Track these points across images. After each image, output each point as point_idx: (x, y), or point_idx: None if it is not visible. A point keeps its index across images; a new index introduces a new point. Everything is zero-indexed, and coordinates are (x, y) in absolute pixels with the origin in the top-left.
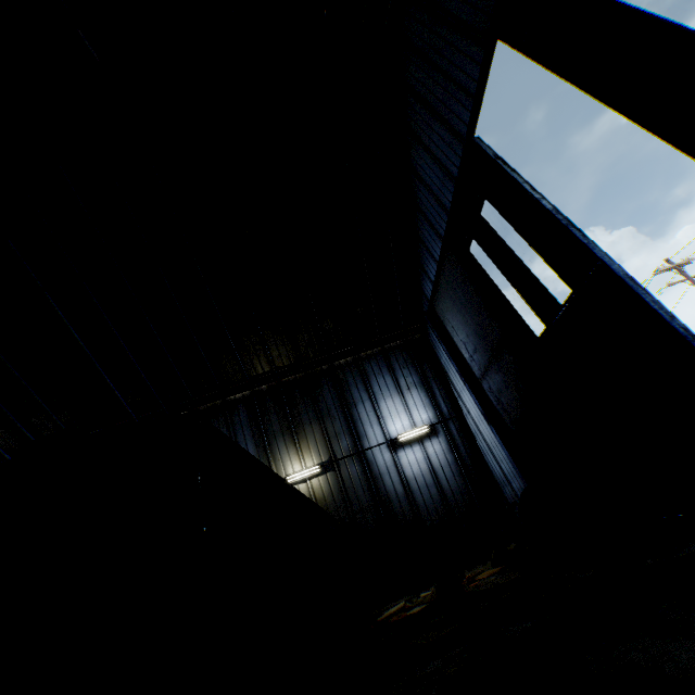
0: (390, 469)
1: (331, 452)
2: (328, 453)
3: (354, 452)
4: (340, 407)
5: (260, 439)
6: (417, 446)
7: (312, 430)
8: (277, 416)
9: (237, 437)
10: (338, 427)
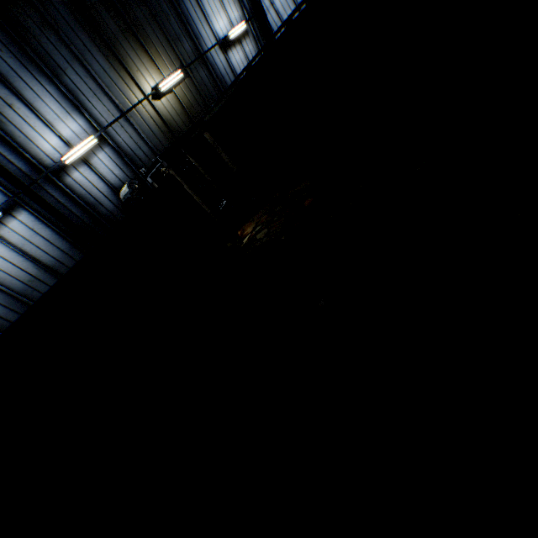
0: (227, 71)
1: (181, 57)
2: (178, 59)
3: (198, 56)
4: (168, 1)
5: (103, 46)
6: (239, 47)
7: (153, 32)
8: (107, 12)
9: (73, 44)
10: (175, 28)
